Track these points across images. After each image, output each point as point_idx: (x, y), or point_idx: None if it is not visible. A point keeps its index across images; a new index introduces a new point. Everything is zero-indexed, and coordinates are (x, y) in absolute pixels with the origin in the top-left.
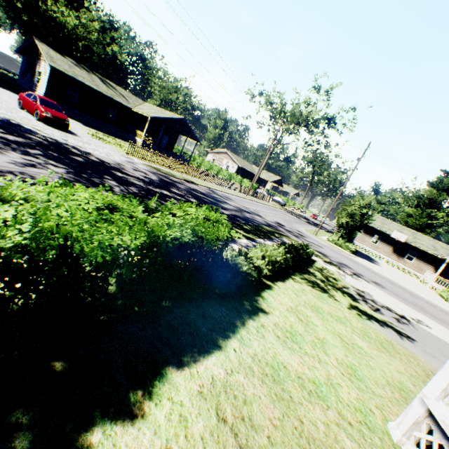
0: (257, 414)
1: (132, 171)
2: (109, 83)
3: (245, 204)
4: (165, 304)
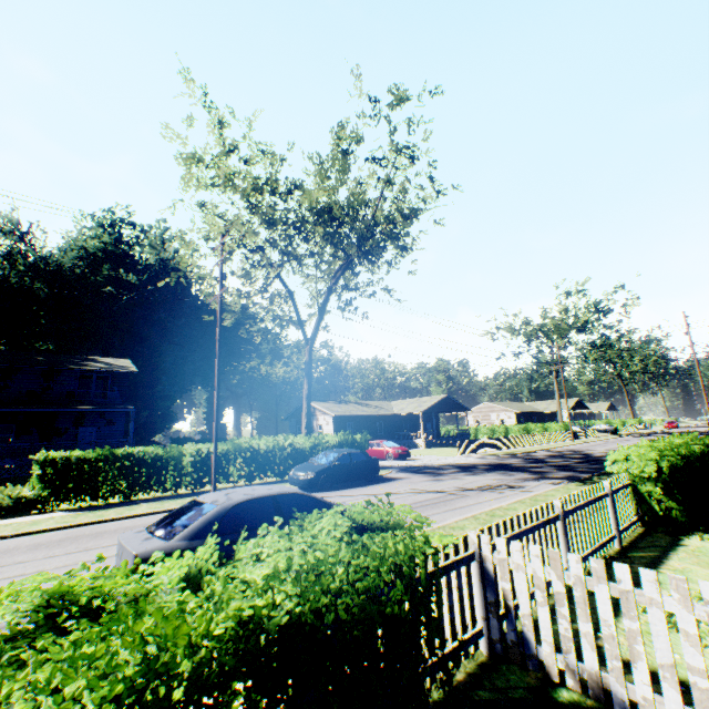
0: None
1: (505, 461)
2: (360, 402)
3: (595, 447)
4: None
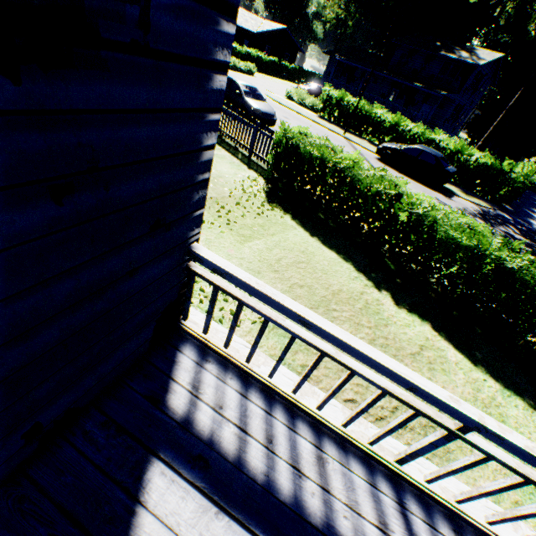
0: (440, 376)
1: None
2: None
3: None
4: (474, 328)
